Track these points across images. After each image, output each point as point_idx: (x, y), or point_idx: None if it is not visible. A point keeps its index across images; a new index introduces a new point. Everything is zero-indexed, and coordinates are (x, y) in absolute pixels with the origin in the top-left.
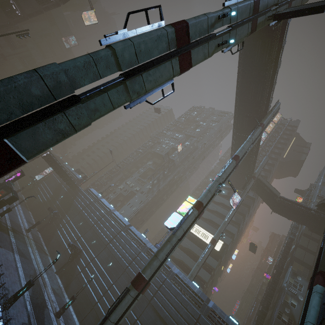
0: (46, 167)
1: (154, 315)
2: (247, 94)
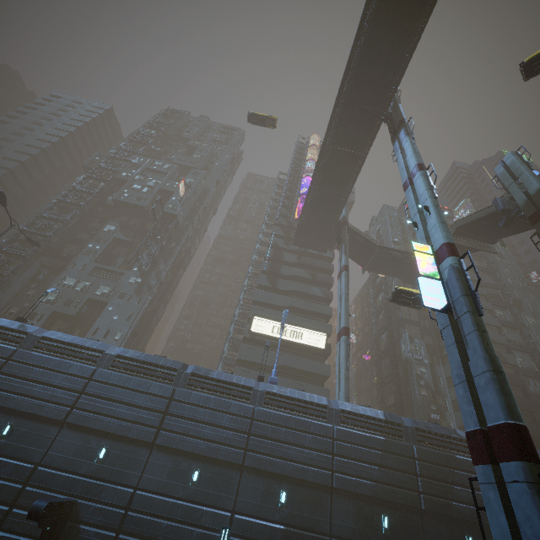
0: None
1: (352, 503)
2: (372, 66)
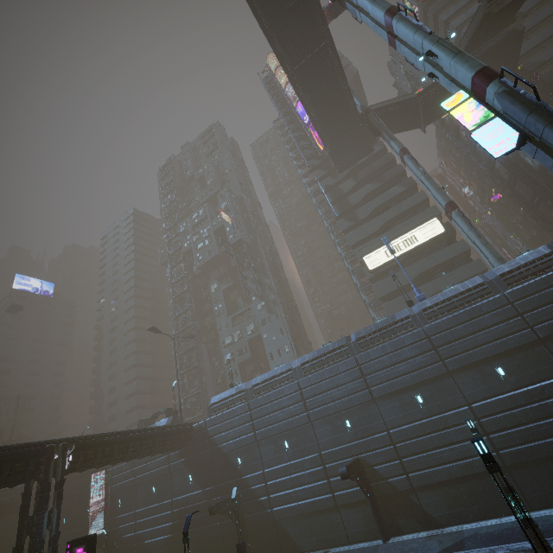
0: (83, 499)
1: None
2: None
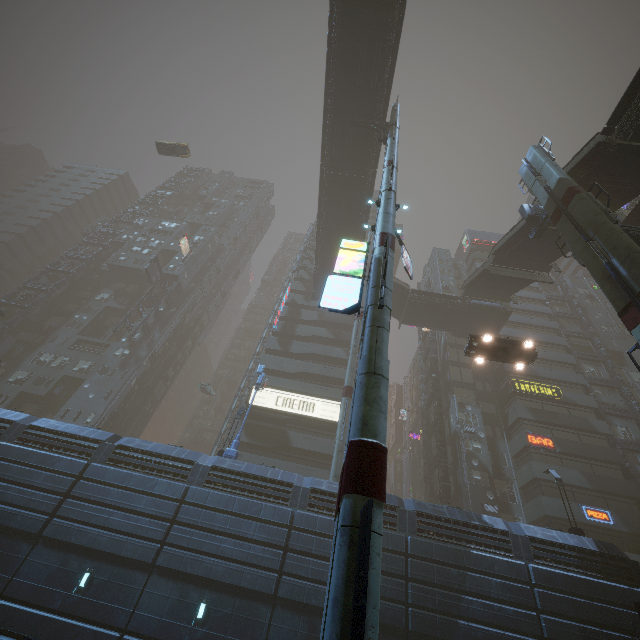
0: None
1: (302, 621)
2: (352, 70)
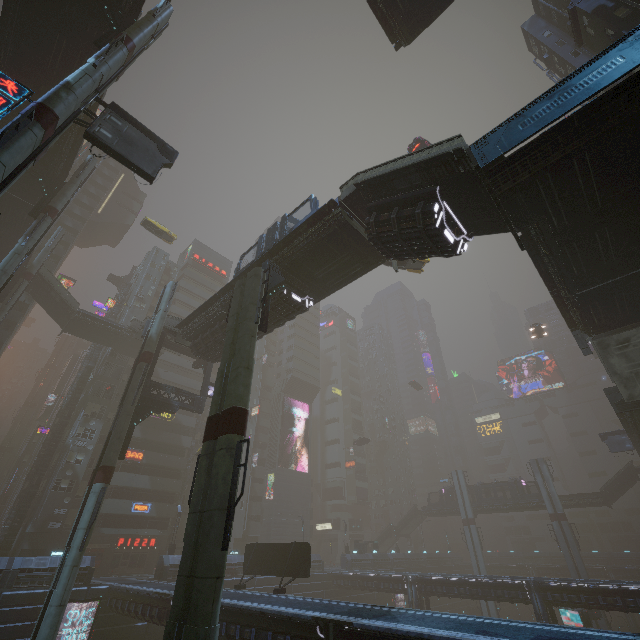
0: None
1: None
2: None
